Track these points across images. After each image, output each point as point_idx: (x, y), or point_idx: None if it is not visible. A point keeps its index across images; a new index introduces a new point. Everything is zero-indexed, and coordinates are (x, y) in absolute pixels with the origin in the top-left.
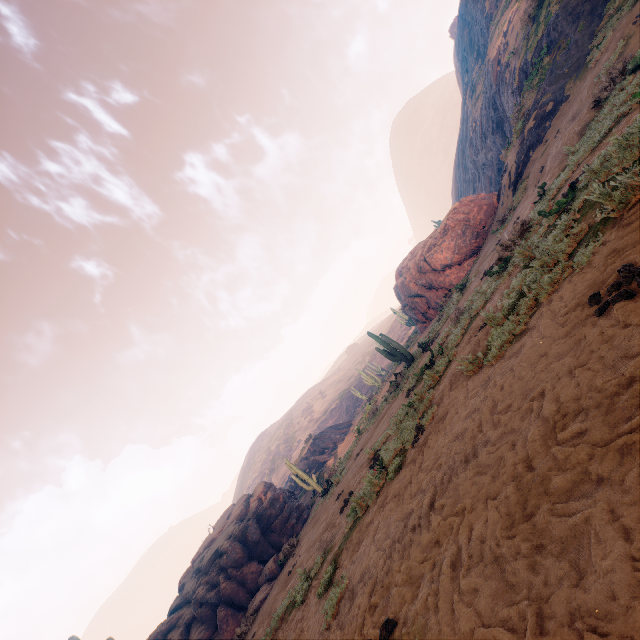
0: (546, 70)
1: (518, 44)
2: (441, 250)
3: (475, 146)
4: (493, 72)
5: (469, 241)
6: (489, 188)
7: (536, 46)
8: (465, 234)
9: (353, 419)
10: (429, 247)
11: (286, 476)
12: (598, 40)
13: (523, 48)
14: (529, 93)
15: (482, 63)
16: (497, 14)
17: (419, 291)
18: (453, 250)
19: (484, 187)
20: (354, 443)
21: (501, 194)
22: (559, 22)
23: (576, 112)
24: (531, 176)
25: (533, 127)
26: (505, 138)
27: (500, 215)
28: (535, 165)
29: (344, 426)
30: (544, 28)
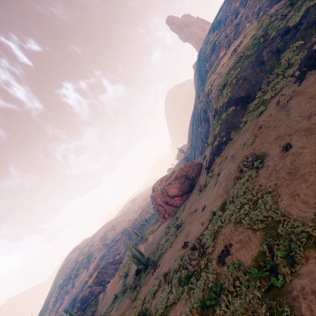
0: (224, 120)
1: (215, 95)
2: (173, 187)
3: (197, 123)
4: (206, 99)
5: (186, 186)
6: (202, 143)
7: (221, 105)
8: (185, 183)
9: (123, 257)
10: (168, 184)
11: (83, 282)
12: (245, 119)
13: (217, 101)
14: (217, 125)
15: (203, 87)
16: (210, 72)
17: (161, 204)
18: (179, 189)
19: (200, 142)
20: (110, 308)
21: (202, 168)
22: (230, 101)
23: (234, 154)
24: (214, 172)
25: (217, 145)
26: (209, 126)
27: (200, 185)
28: (216, 168)
29: (117, 262)
30: (225, 99)
